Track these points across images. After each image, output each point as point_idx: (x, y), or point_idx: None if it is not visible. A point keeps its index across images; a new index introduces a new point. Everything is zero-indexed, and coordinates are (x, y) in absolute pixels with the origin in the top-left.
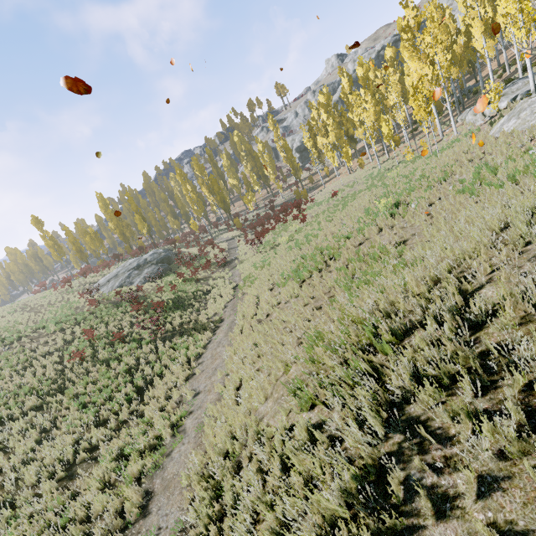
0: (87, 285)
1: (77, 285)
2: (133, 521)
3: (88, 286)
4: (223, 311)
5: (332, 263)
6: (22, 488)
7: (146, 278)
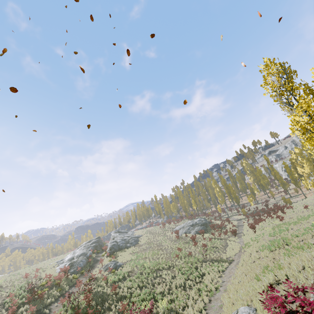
0: (171, 228)
1: (167, 227)
2: (206, 303)
3: (171, 229)
4: (234, 256)
5: (285, 246)
6: (171, 288)
7: (196, 231)
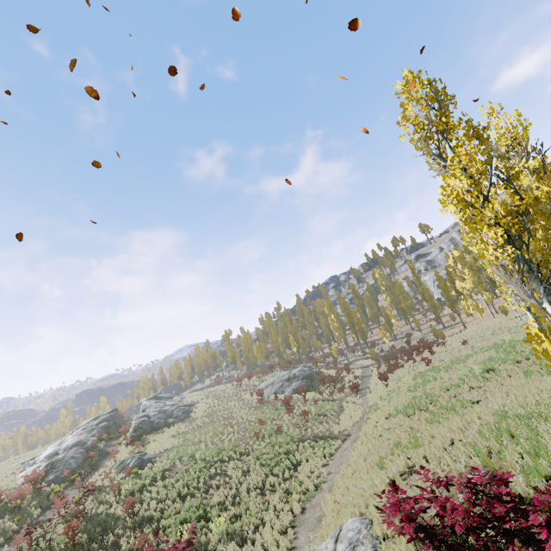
0: (252, 386)
1: (244, 385)
2: (297, 515)
3: (252, 388)
4: (351, 428)
5: (430, 406)
6: (240, 492)
7: (294, 390)
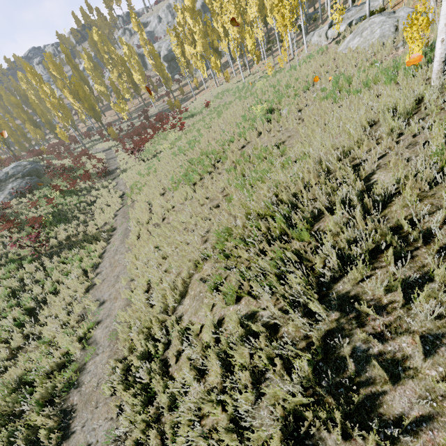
0: None
1: None
2: None
3: None
4: (113, 219)
5: (220, 165)
6: None
7: (12, 194)
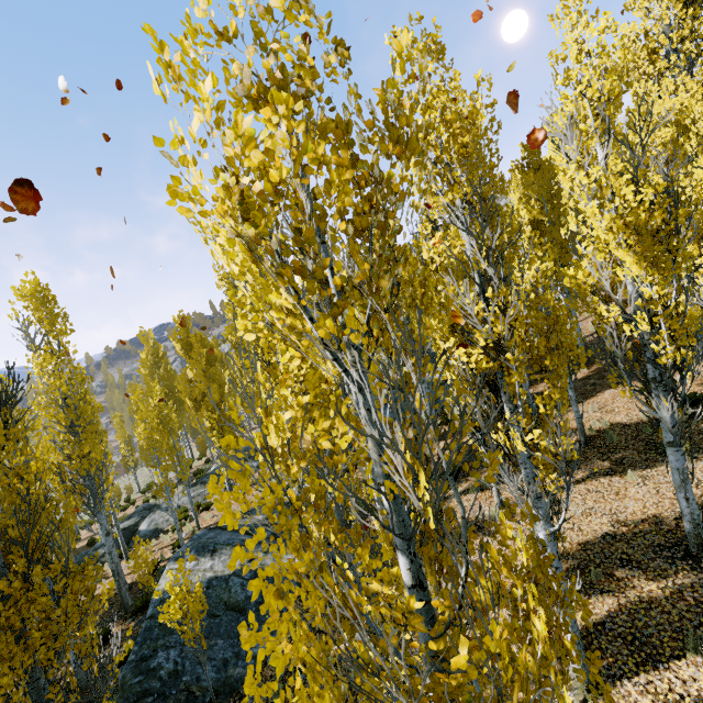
0: None
1: None
2: None
3: None
4: None
5: None
6: None
7: None
